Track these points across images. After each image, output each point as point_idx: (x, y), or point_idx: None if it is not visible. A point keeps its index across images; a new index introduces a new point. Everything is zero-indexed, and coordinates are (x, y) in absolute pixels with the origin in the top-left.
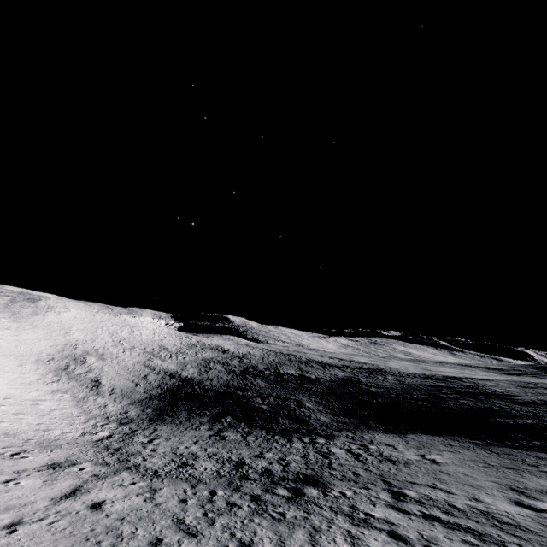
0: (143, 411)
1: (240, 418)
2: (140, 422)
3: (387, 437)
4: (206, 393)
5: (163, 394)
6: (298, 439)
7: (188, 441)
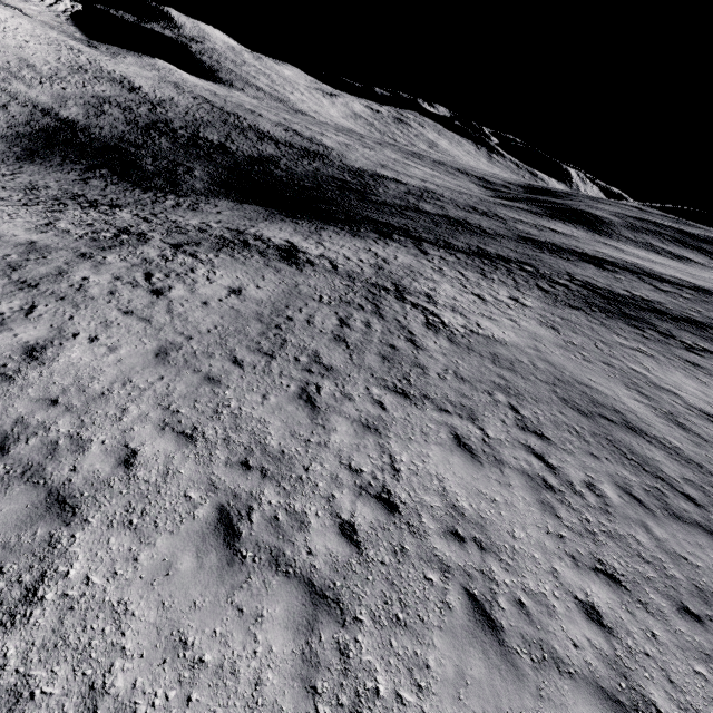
0: (9, 149)
1: (117, 173)
2: (6, 159)
3: (228, 203)
4: (91, 143)
5: (35, 134)
6: (154, 194)
7: (51, 180)
